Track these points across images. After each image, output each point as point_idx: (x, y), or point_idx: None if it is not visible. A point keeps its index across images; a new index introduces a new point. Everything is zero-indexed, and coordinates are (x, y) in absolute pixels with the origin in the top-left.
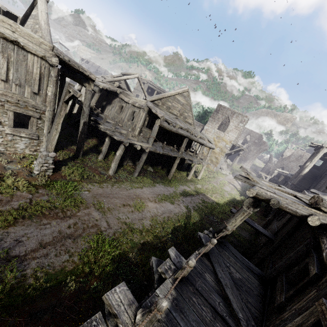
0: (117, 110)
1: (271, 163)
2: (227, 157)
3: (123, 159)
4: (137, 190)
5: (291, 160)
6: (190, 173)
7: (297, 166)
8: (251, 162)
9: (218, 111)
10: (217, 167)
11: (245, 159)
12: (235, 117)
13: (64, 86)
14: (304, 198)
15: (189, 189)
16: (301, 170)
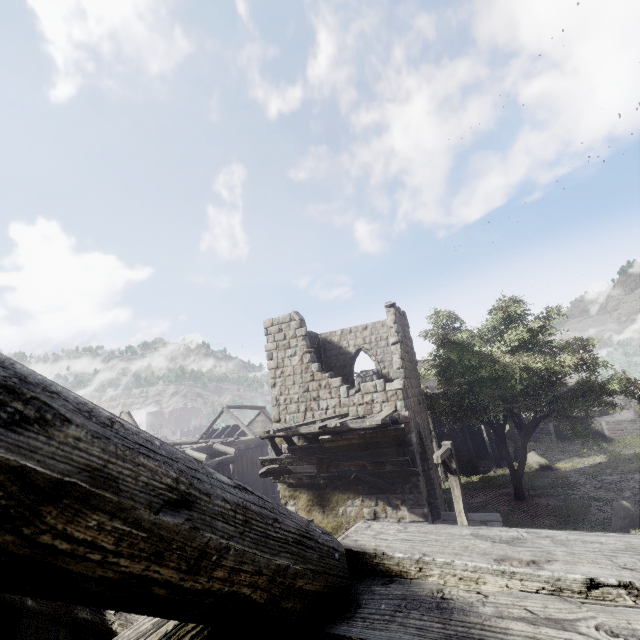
0: None
1: None
2: (391, 499)
3: None
4: None
5: None
6: None
7: None
8: None
9: None
10: None
11: None
12: None
13: None
14: None
15: None
16: None
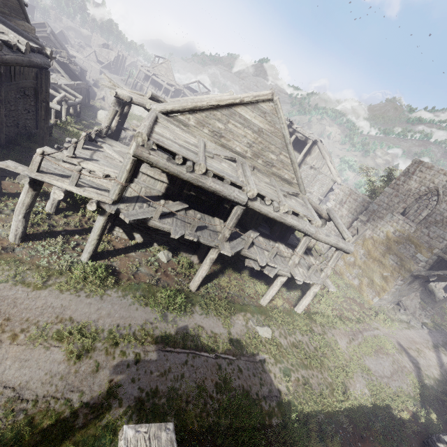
0: None
1: None
2: (422, 284)
3: None
4: (9, 289)
5: None
6: (268, 292)
7: None
8: None
9: (412, 174)
10: (386, 300)
11: None
12: None
13: (46, 86)
14: None
15: (221, 330)
16: None
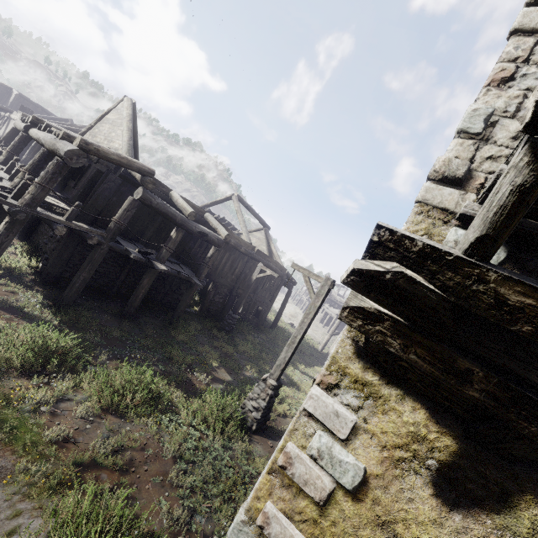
0: None
1: None
2: None
3: None
4: None
5: None
6: None
7: None
8: None
9: None
10: None
11: None
12: None
13: None
14: None
15: None
16: None
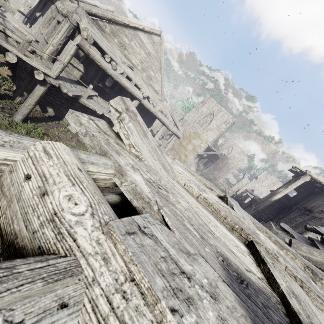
0: (45, 22)
1: (243, 182)
2: (199, 160)
3: (16, 91)
4: None
5: (263, 185)
6: None
7: (267, 192)
8: (224, 175)
9: (205, 103)
10: None
11: (220, 171)
12: (220, 115)
13: None
14: (284, 265)
15: None
16: (271, 195)
